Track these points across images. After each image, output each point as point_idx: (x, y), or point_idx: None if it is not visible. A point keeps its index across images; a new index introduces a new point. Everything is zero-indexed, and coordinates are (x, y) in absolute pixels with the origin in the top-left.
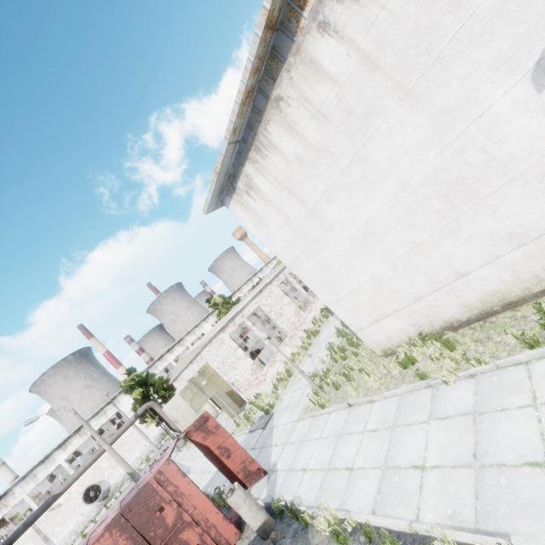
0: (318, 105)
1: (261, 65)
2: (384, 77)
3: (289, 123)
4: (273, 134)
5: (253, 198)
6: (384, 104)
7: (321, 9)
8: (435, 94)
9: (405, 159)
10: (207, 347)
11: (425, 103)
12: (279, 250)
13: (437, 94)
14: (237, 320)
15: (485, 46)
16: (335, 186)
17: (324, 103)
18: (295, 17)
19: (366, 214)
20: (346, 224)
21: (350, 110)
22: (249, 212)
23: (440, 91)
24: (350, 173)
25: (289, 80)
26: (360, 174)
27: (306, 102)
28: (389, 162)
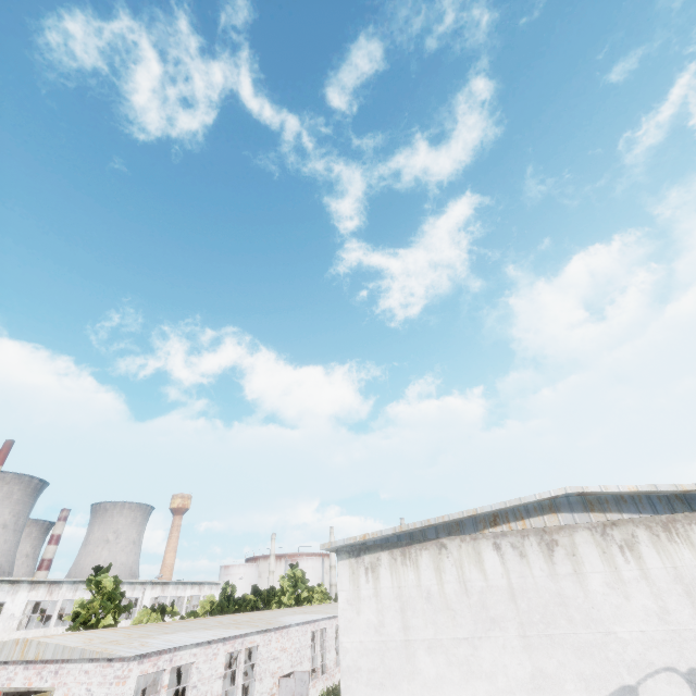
0: (467, 578)
1: (449, 521)
2: (516, 610)
3: (440, 566)
4: (423, 559)
5: (367, 578)
6: (508, 626)
7: (500, 538)
8: (541, 655)
9: (504, 679)
10: (95, 662)
11: (533, 654)
12: (348, 645)
13: (542, 656)
14: (163, 659)
15: (577, 658)
16: (441, 643)
17: (472, 582)
18: (484, 524)
19: (451, 694)
20: (428, 685)
21: (485, 604)
22: (354, 584)
23: (545, 657)
24: (459, 646)
25: (459, 545)
26: (466, 655)
27: (460, 567)
28: (491, 669)
